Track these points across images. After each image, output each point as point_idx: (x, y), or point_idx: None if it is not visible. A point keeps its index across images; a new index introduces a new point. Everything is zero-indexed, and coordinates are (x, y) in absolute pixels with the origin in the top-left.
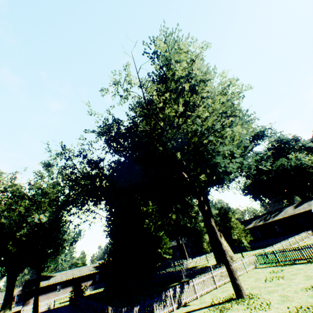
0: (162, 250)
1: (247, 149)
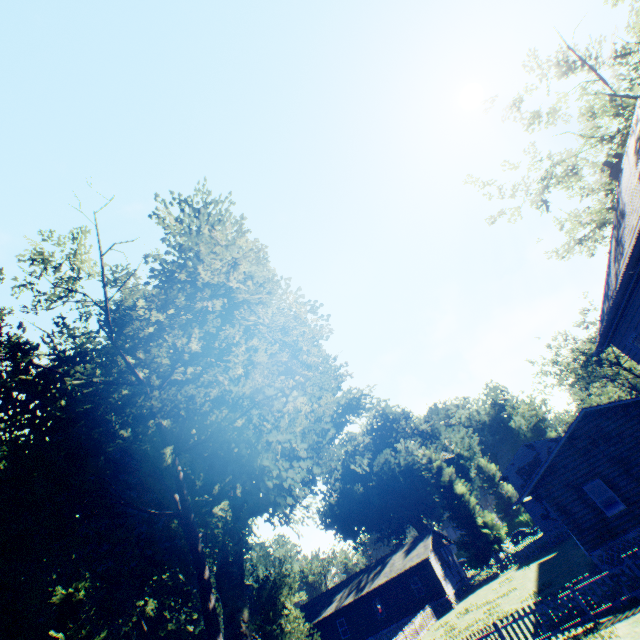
0: None
1: (327, 435)
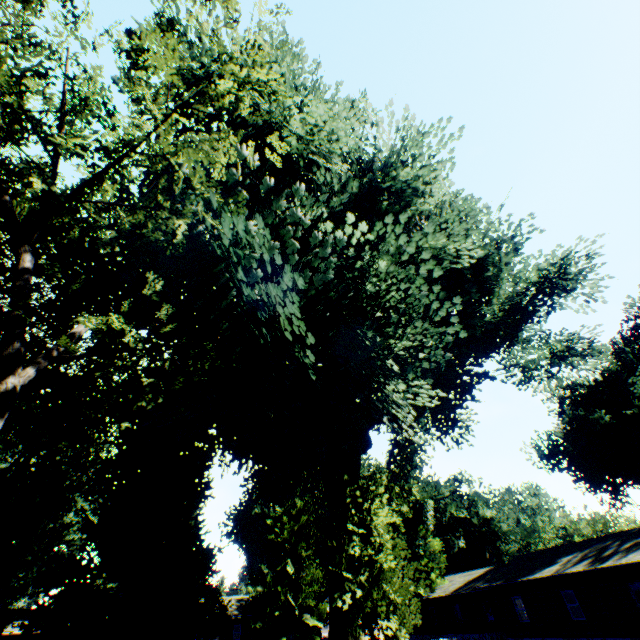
0: (299, 600)
1: (418, 278)
